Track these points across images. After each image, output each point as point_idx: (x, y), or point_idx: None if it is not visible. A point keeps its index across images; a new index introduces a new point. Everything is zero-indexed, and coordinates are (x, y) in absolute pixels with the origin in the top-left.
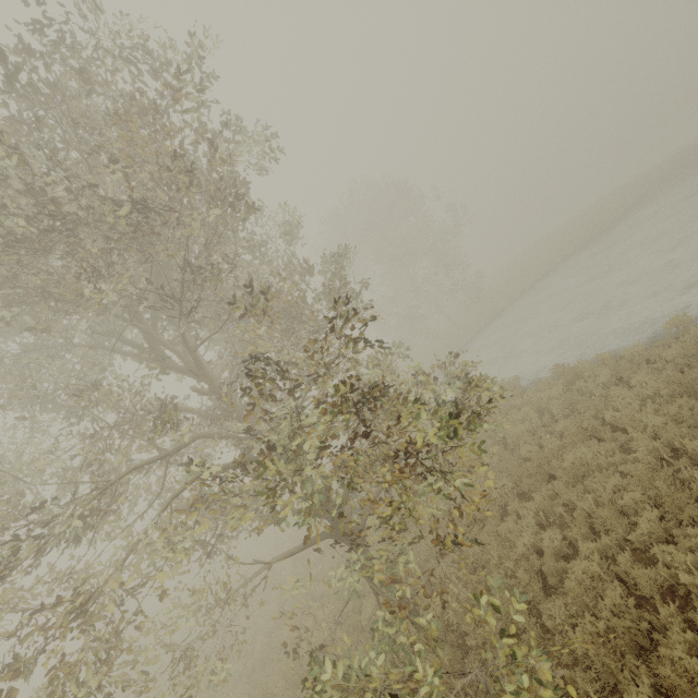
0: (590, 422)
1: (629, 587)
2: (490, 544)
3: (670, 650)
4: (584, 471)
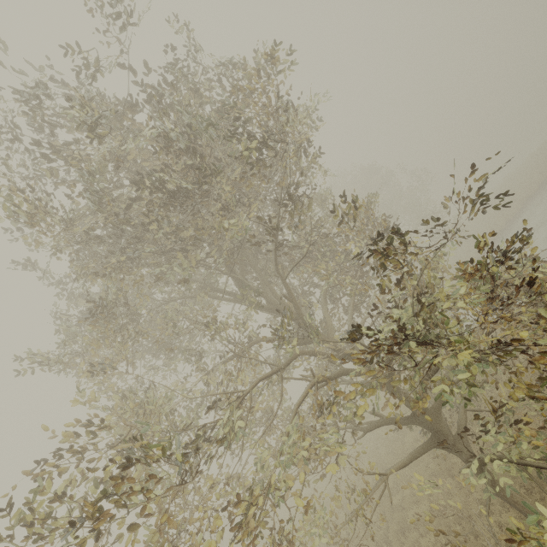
0: None
1: None
2: None
3: None
4: None
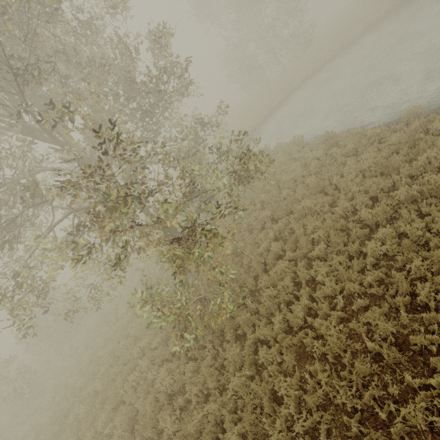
0: (323, 183)
1: (298, 275)
2: (249, 244)
3: (293, 308)
4: (308, 212)
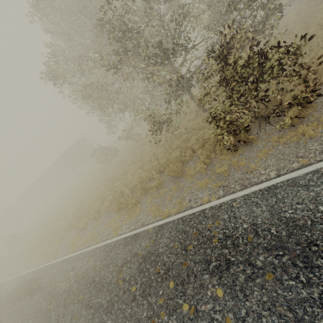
0: None
1: None
2: None
3: None
4: None
